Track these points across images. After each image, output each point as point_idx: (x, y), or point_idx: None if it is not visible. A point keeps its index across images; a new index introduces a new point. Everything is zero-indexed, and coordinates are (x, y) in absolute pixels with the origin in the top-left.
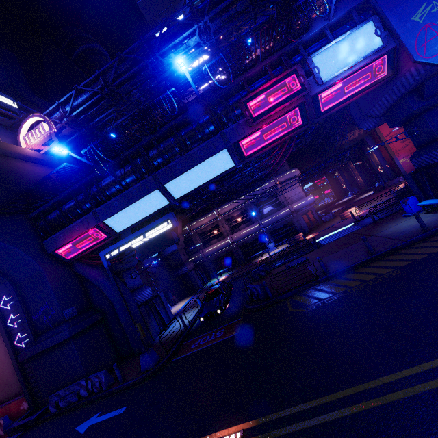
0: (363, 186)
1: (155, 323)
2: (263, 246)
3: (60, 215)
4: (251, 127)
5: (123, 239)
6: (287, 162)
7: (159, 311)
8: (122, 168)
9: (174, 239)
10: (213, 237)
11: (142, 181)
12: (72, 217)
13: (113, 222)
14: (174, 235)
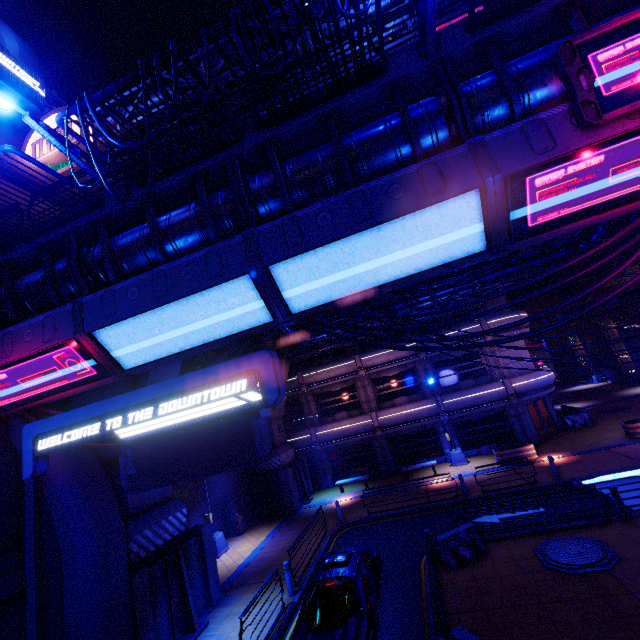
0: (631, 370)
1: (166, 620)
2: (437, 449)
3: (6, 297)
4: (582, 133)
5: (99, 403)
6: (506, 297)
7: (186, 582)
8: (176, 209)
9: (255, 450)
10: (342, 406)
11: (214, 246)
12: (30, 308)
13: (117, 341)
14: (261, 435)
